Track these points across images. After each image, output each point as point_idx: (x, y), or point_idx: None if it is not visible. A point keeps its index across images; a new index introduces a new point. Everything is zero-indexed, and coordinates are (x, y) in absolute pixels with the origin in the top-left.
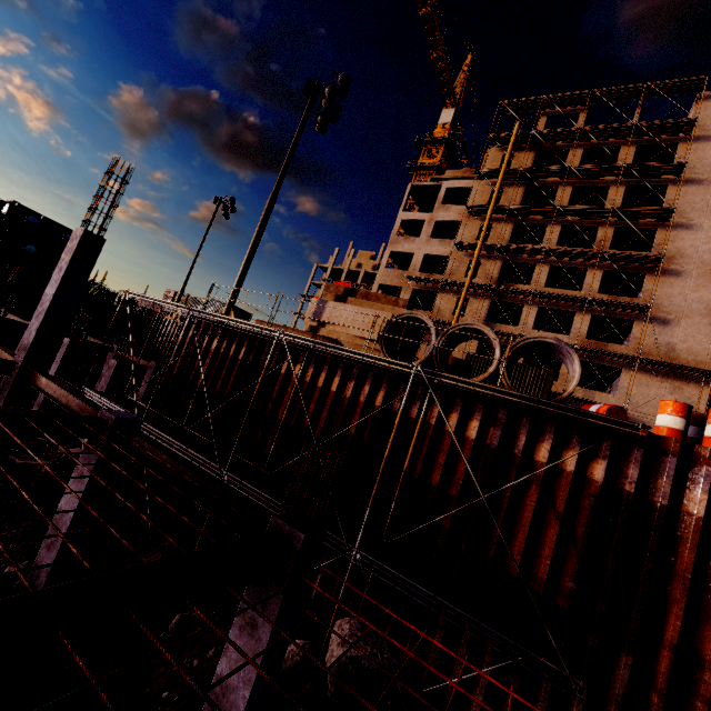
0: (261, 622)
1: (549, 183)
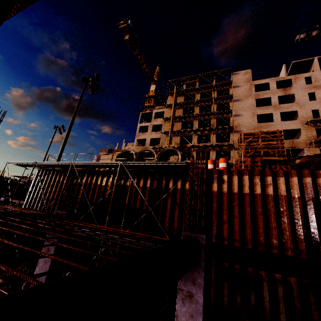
0: (51, 248)
1: (191, 106)
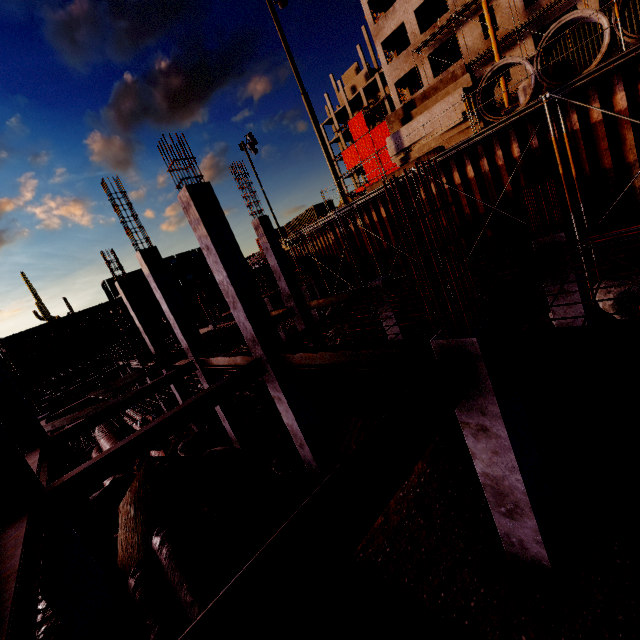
0: (567, 287)
1: None
